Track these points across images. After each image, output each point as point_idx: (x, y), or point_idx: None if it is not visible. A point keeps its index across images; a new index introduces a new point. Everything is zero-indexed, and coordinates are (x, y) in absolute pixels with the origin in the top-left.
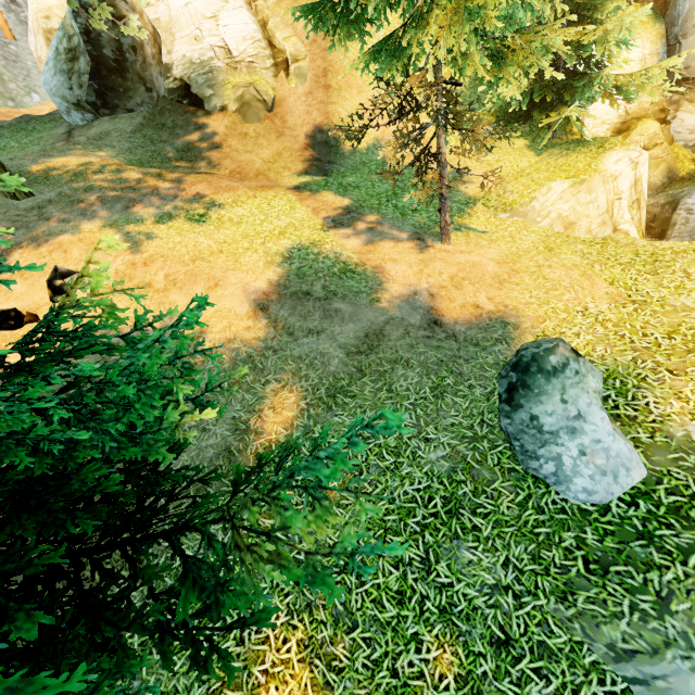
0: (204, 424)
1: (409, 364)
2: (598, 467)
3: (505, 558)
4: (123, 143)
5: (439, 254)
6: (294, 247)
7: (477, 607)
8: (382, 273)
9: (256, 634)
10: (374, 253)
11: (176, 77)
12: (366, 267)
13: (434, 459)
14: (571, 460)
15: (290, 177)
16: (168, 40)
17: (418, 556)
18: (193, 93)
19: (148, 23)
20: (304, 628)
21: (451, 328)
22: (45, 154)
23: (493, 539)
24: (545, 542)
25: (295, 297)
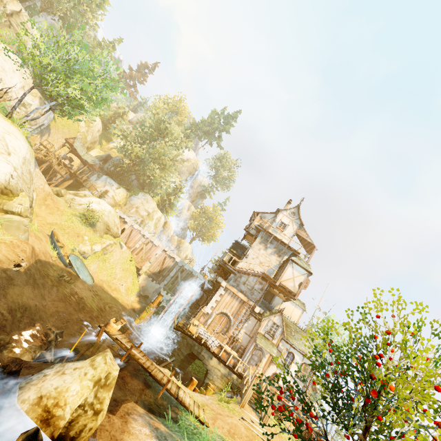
0: None
1: None
2: None
3: None
4: None
5: None
6: None
7: None
8: None
9: None
10: None
11: None
12: None
13: None
14: None
15: None
16: None
17: None
18: None
19: None
20: None
21: None
22: None
23: None
24: None
25: None
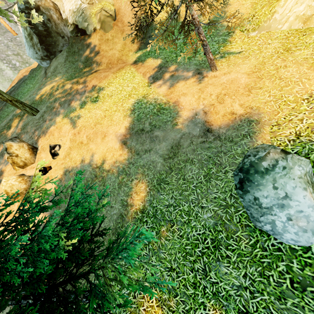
0: (111, 204)
1: (193, 162)
2: (301, 227)
3: (244, 273)
4: (63, 69)
5: (210, 81)
6: (135, 102)
7: (230, 295)
8: (178, 105)
9: (139, 295)
10: (173, 93)
11: (71, 24)
12: (170, 104)
13: (206, 218)
14: (281, 224)
15: (132, 55)
16: (61, 5)
17: (201, 267)
18: (80, 28)
19: (49, 2)
20: (157, 293)
21: (217, 132)
22: (39, 89)
23: (237, 263)
24: (267, 267)
25: (137, 133)
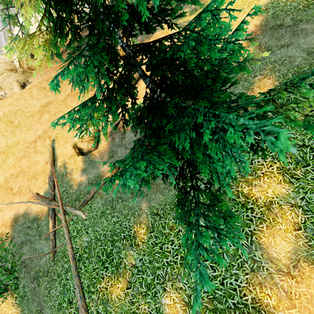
0: None
1: None
2: None
3: None
4: None
5: None
6: (269, 2)
7: None
8: None
9: (257, 162)
10: None
11: None
12: None
13: None
14: None
15: None
16: None
17: None
18: None
19: None
20: (279, 164)
21: None
22: None
23: None
24: None
25: (272, 29)
